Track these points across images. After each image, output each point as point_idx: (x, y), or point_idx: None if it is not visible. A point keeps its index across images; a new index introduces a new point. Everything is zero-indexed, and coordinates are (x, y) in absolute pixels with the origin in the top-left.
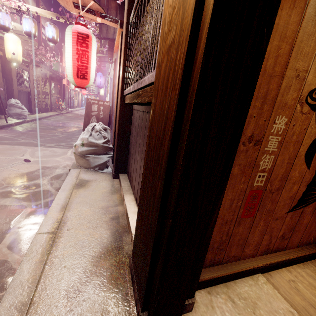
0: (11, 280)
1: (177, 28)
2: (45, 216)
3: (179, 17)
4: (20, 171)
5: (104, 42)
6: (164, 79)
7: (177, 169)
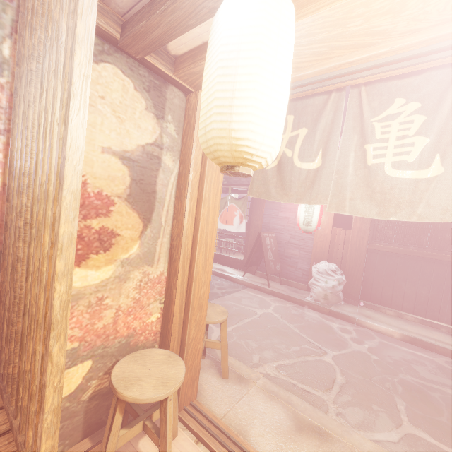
0: None
1: None
2: (398, 341)
3: None
4: (303, 323)
5: None
6: None
7: None
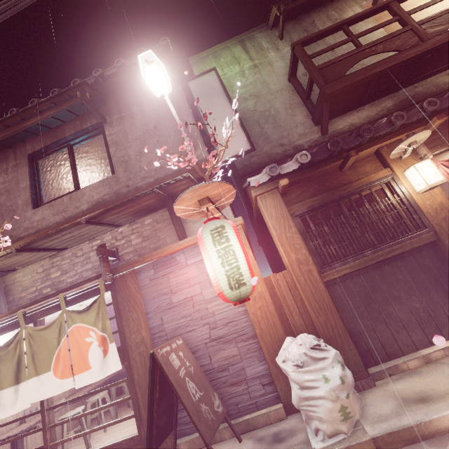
0: None
1: (446, 213)
2: None
3: (445, 211)
4: None
5: (3, 258)
6: None
7: None
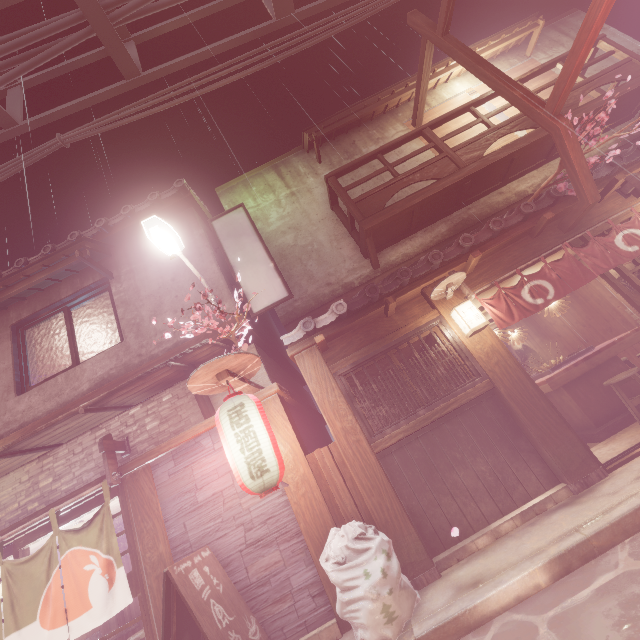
0: (638, 538)
1: (498, 357)
2: (555, 588)
3: (496, 354)
4: None
5: None
6: (503, 372)
7: (539, 390)
